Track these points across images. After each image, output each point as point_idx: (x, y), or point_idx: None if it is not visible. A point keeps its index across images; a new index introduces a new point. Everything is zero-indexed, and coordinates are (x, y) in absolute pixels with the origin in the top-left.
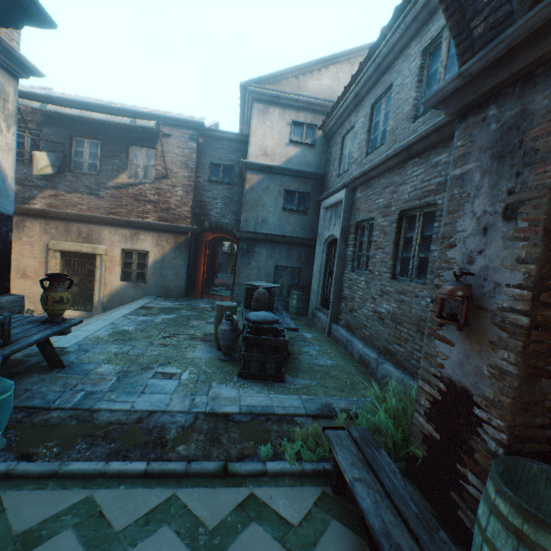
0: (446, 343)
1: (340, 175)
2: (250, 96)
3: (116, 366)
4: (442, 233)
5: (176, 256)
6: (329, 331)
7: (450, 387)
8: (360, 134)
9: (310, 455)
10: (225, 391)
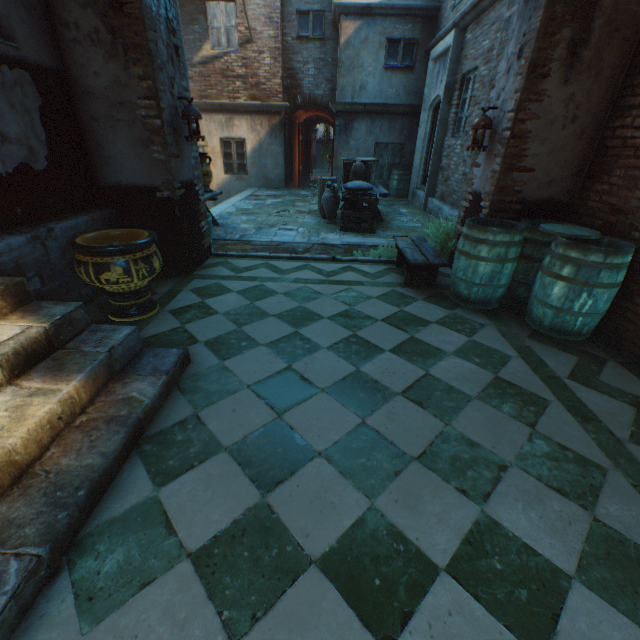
0: (477, 167)
1: (454, 7)
2: None
3: (252, 225)
4: (491, 77)
5: (272, 143)
6: (424, 205)
7: (474, 197)
8: None
9: (385, 257)
10: (331, 236)
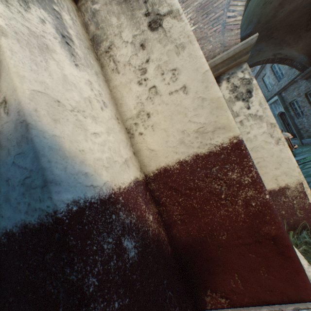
0: None
1: (269, 91)
2: None
3: None
4: None
5: None
6: (301, 143)
7: None
8: (270, 76)
9: None
10: None
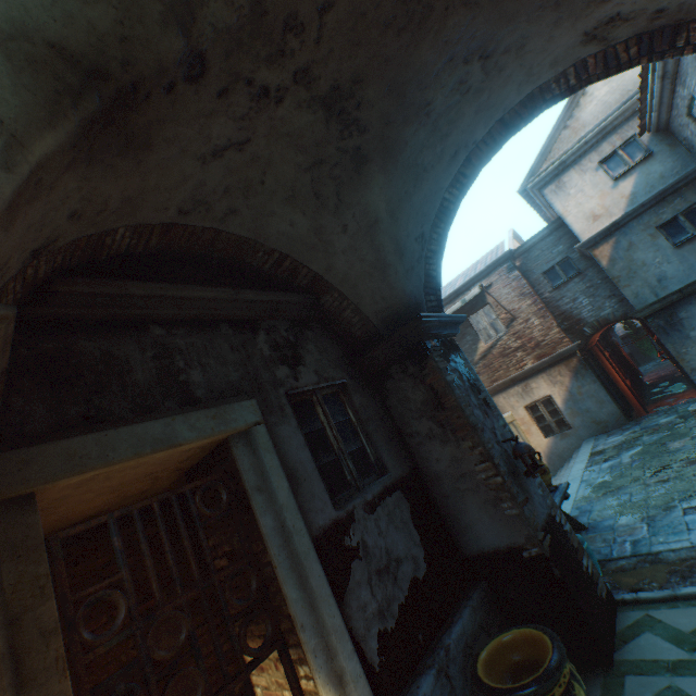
0: None
1: None
2: (533, 191)
3: (632, 515)
4: None
5: (580, 384)
6: None
7: None
8: None
9: None
10: None
